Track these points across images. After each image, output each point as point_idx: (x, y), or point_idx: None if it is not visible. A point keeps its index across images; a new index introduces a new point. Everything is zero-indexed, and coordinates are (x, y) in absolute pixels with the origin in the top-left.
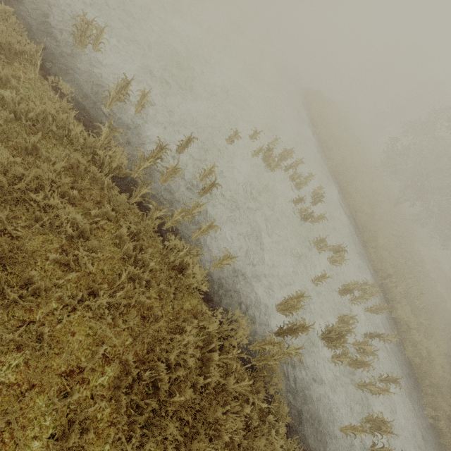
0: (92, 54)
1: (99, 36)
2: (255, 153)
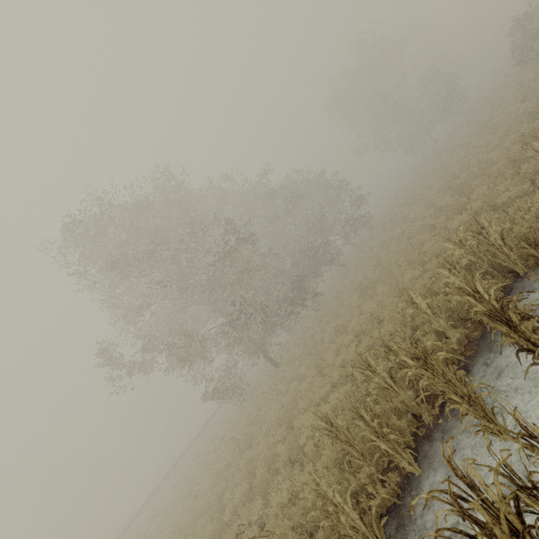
0: None
1: None
2: None
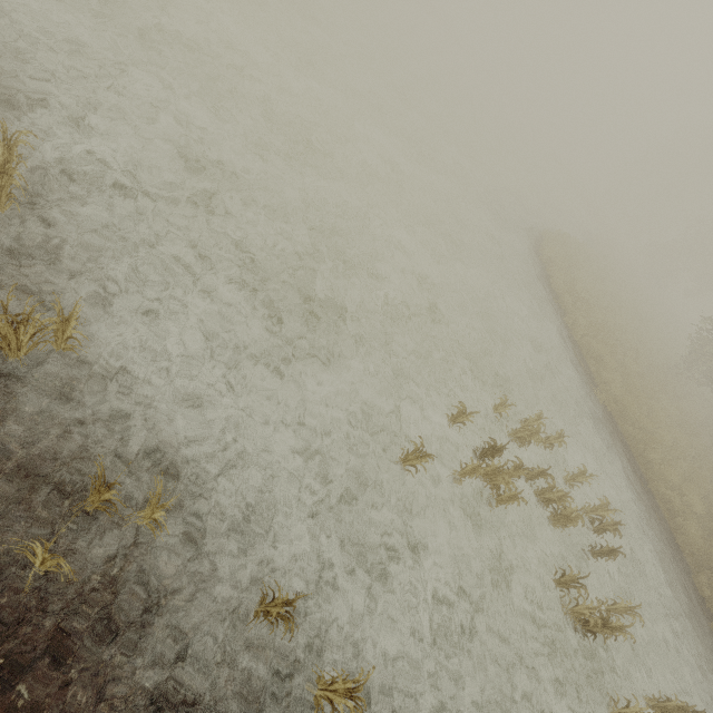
0: (55, 354)
1: (64, 327)
2: (464, 470)
